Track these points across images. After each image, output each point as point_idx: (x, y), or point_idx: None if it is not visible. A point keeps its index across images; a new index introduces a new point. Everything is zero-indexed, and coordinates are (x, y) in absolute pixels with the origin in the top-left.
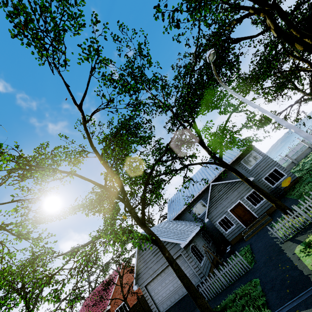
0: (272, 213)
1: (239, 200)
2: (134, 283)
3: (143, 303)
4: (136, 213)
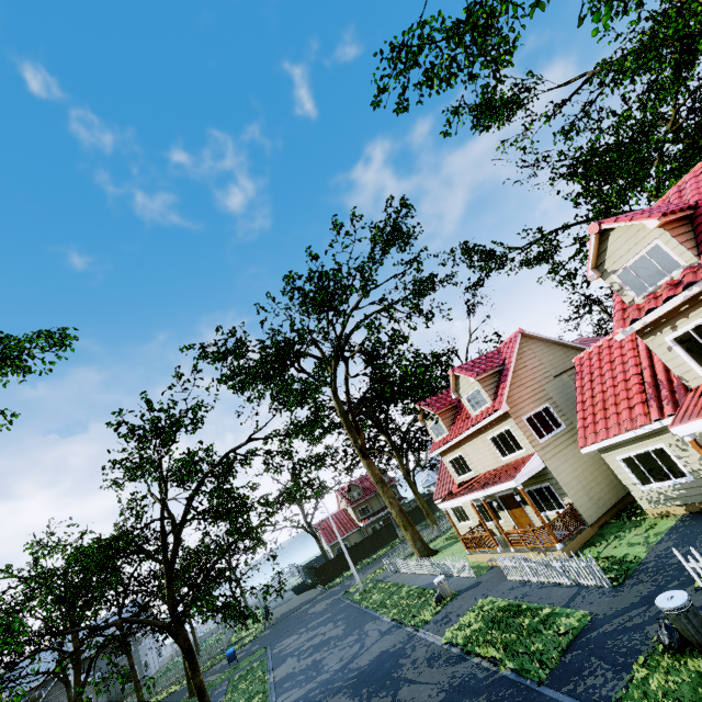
0: None
1: None
2: None
3: None
4: None
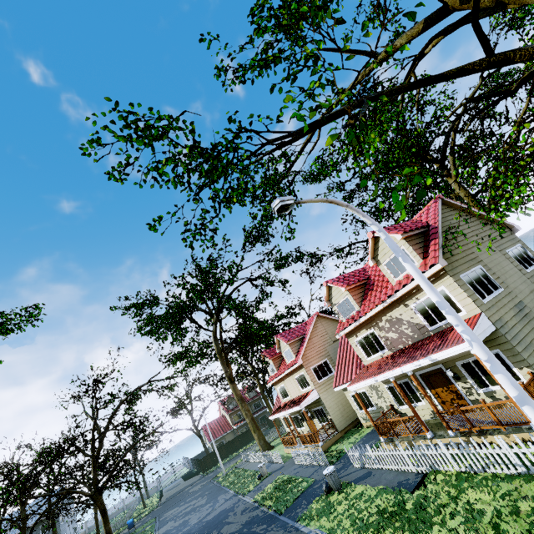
0: None
1: None
2: None
3: None
4: None
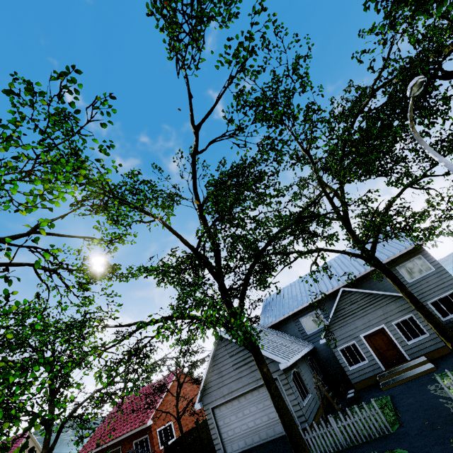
0: (435, 360)
1: (382, 325)
2: (197, 400)
3: (201, 432)
4: (230, 299)
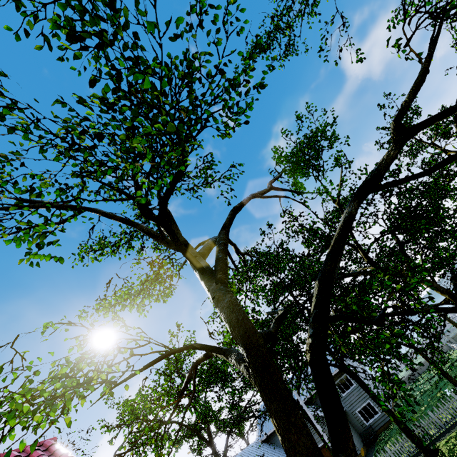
0: None
1: None
2: None
3: None
4: None
